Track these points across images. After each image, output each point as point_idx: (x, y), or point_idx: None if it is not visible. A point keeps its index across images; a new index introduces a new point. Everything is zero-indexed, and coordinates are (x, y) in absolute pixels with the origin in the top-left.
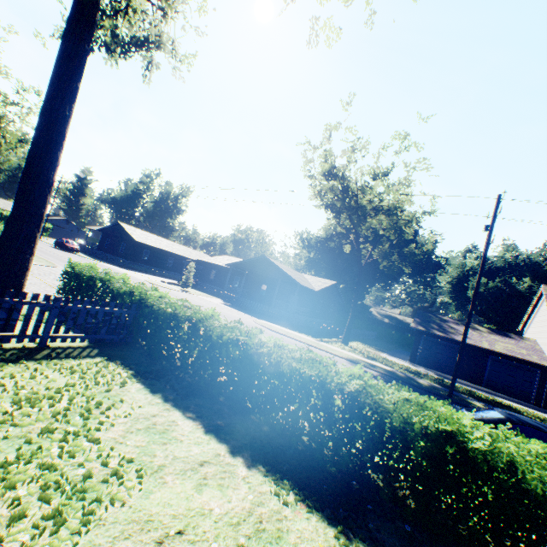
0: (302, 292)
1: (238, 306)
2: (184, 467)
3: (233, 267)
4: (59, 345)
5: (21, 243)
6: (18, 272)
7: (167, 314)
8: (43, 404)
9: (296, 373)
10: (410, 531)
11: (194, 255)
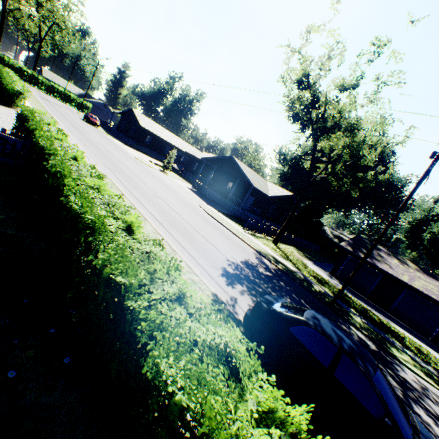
0: (258, 195)
1: (201, 193)
2: None
3: (207, 161)
4: None
5: None
6: None
7: (41, 147)
8: None
9: (71, 206)
10: (70, 363)
11: (188, 149)
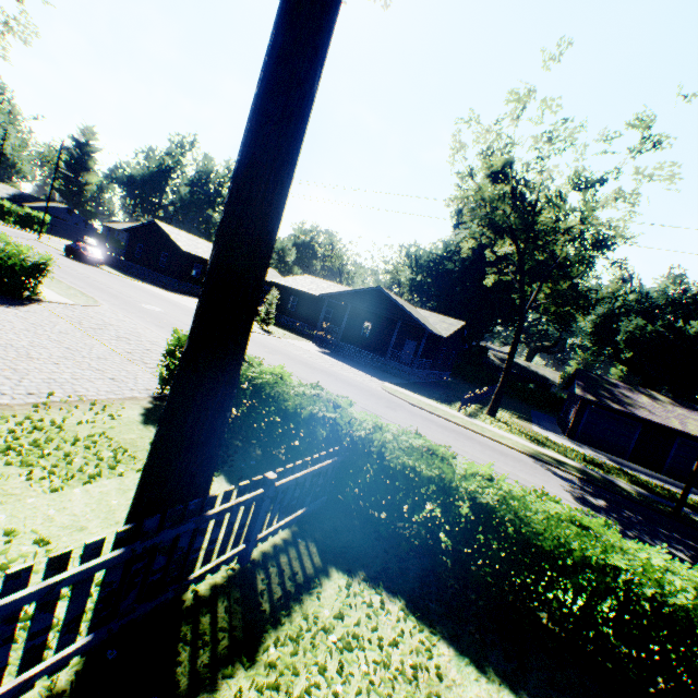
0: (422, 337)
1: (339, 355)
2: None
3: (330, 298)
4: (260, 549)
5: (222, 393)
6: (213, 449)
7: (422, 477)
8: None
9: None
10: None
11: None
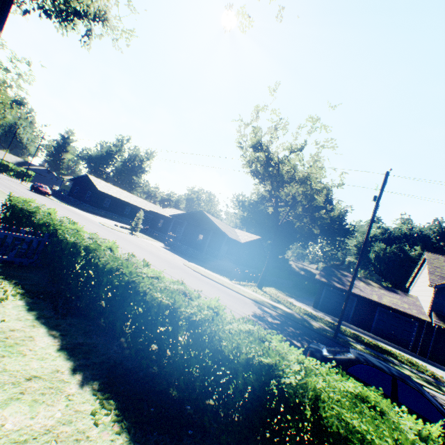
0: (230, 243)
1: (175, 250)
2: (5, 381)
3: (176, 217)
4: None
5: None
6: None
7: (70, 243)
8: None
9: (156, 301)
10: None
11: (149, 206)
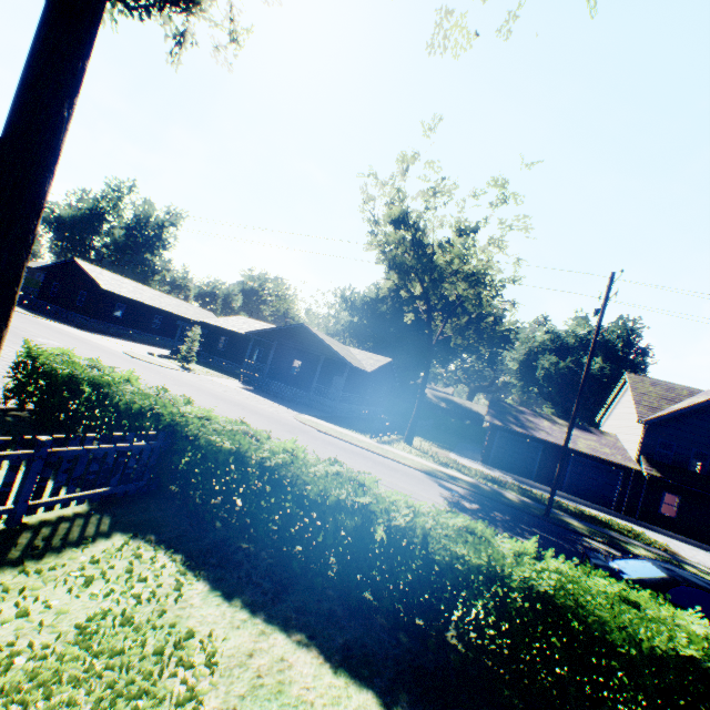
0: (349, 373)
1: (263, 391)
2: None
3: (257, 335)
4: (42, 518)
5: None
6: None
7: (225, 451)
8: (66, 687)
9: (456, 561)
10: None
11: (192, 312)
